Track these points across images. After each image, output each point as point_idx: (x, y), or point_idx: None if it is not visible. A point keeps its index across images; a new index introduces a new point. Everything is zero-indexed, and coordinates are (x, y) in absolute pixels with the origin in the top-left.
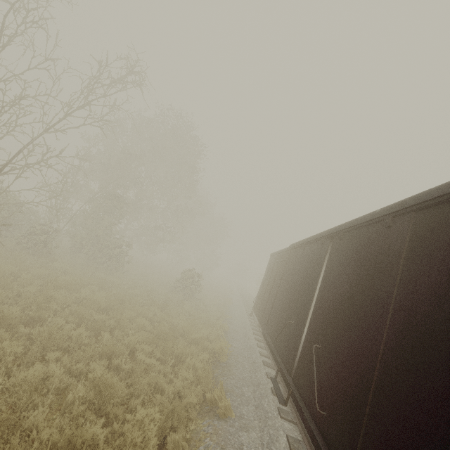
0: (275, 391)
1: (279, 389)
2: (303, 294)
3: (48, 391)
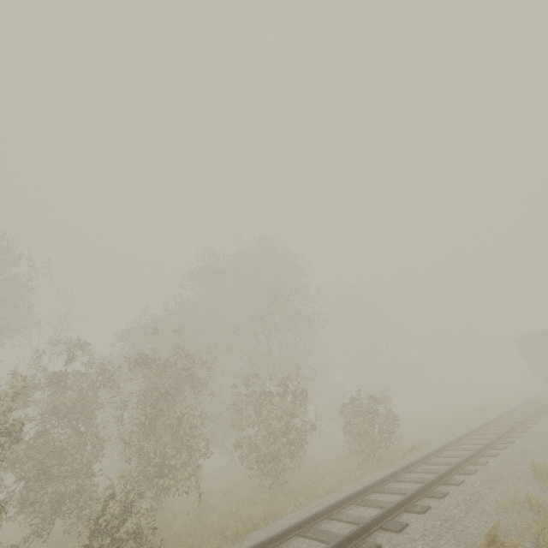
0: None
1: None
2: None
3: None
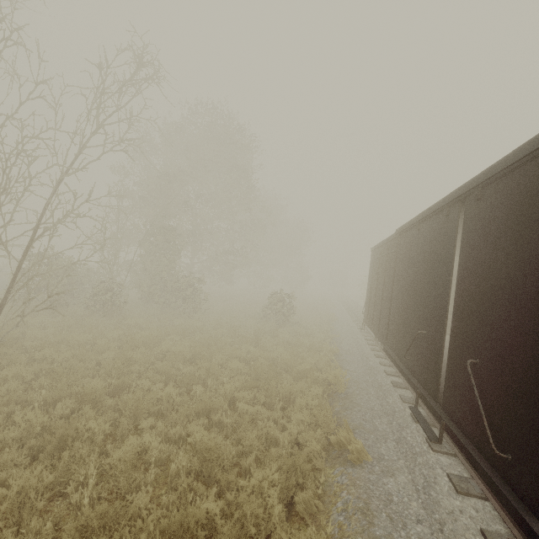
0: (421, 426)
1: (425, 421)
2: (432, 292)
3: (149, 464)
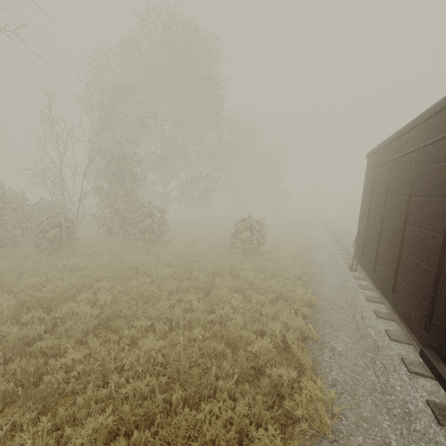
0: None
1: None
2: None
3: None
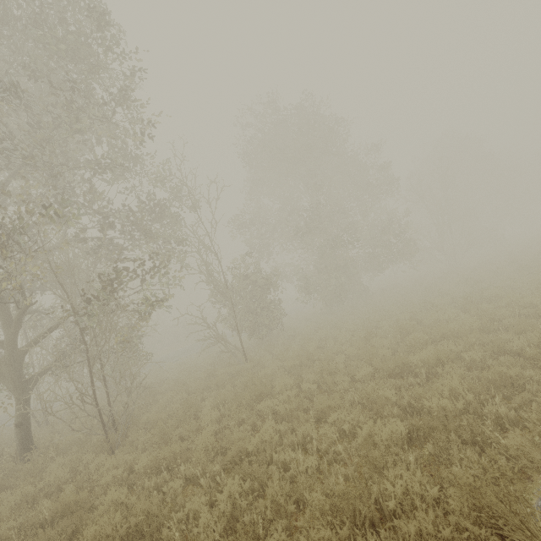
0: None
1: None
2: None
3: None
